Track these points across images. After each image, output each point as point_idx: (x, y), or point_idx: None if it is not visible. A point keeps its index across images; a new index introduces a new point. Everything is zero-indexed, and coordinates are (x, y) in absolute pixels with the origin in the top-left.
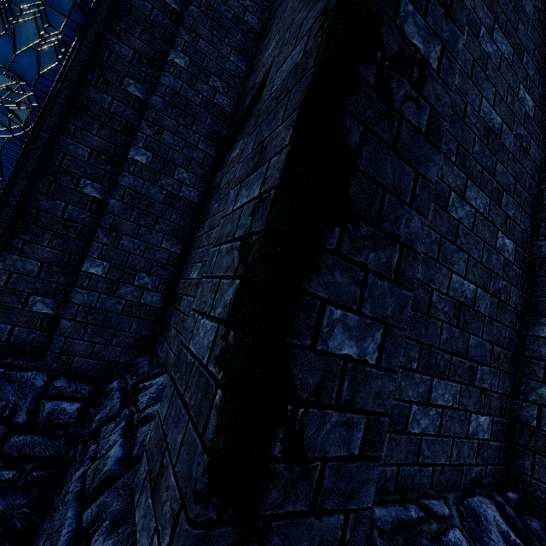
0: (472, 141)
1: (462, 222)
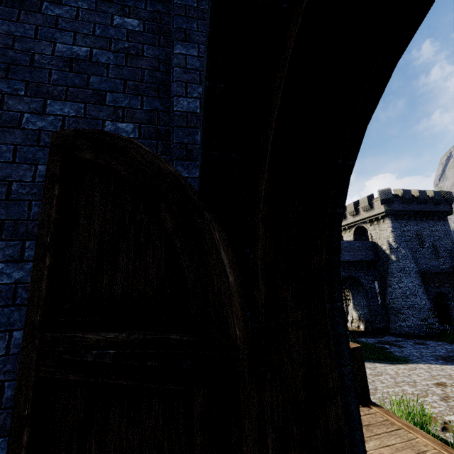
0: (26, 208)
1: (23, 281)
